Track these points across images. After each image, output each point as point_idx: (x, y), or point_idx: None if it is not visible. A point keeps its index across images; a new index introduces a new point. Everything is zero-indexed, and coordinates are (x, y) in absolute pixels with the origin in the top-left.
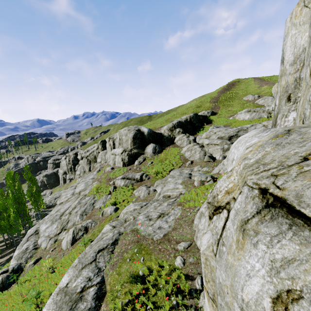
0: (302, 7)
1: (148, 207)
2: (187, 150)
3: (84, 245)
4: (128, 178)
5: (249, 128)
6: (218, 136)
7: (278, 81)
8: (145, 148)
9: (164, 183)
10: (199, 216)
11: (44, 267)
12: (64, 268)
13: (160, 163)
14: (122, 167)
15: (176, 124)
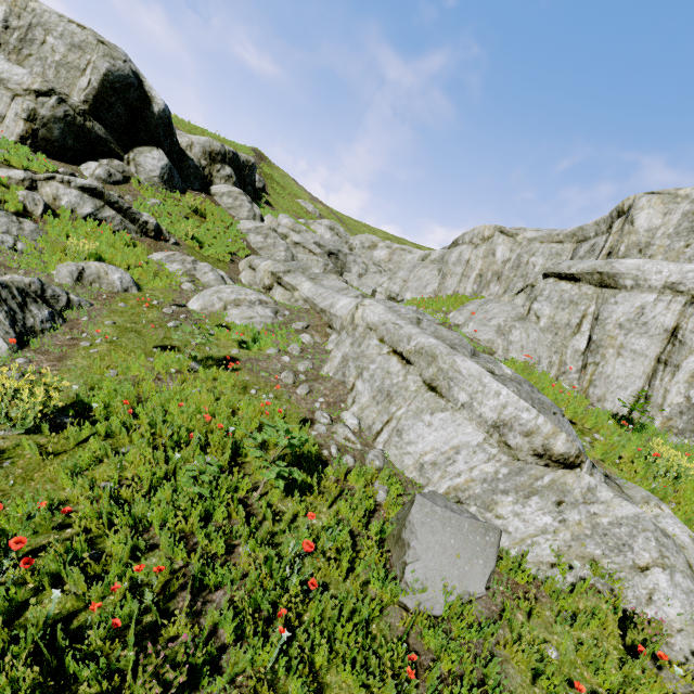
0: (660, 202)
1: (377, 301)
2: (257, 232)
3: (157, 351)
4: (116, 203)
5: (348, 255)
6: (317, 241)
7: (623, 235)
8: (132, 146)
9: (303, 273)
10: (497, 330)
11: (42, 395)
12: (179, 402)
13: (193, 220)
14: (26, 146)
15: (230, 154)
